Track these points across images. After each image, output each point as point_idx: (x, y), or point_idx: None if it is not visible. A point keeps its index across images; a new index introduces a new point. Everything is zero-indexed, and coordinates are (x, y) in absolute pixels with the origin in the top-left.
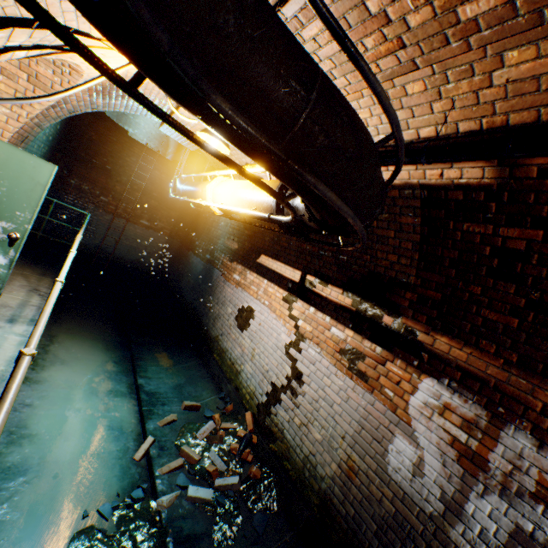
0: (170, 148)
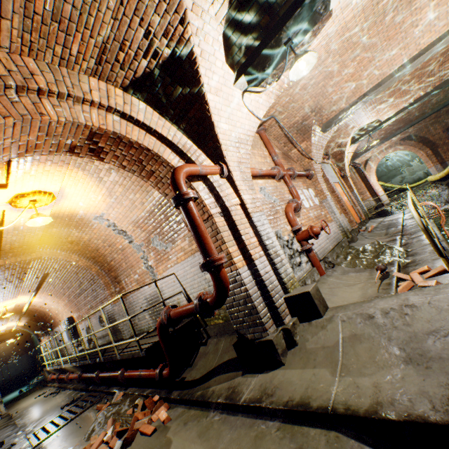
0: None
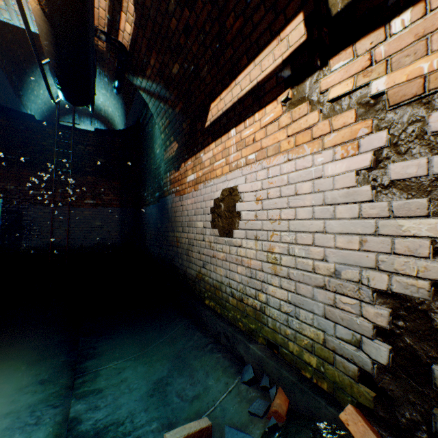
0: None
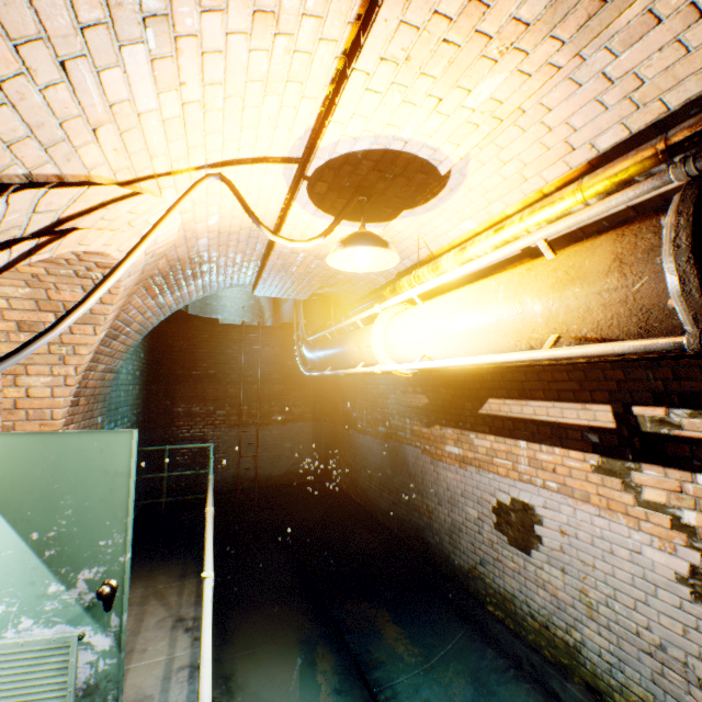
0: (266, 313)
